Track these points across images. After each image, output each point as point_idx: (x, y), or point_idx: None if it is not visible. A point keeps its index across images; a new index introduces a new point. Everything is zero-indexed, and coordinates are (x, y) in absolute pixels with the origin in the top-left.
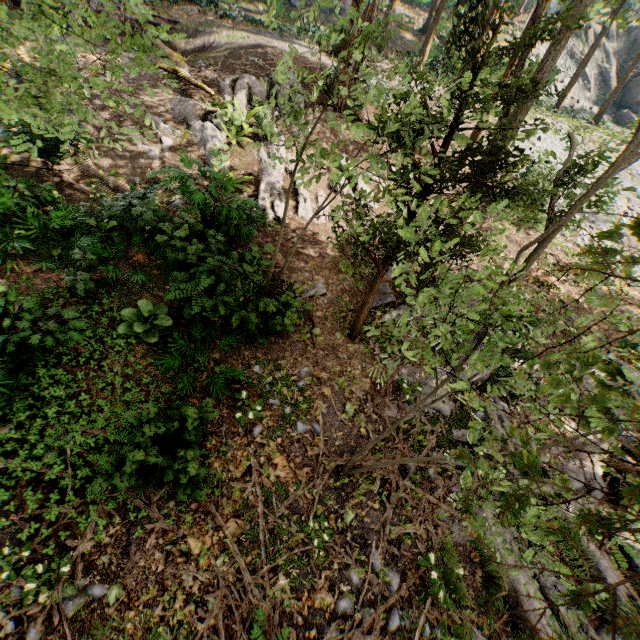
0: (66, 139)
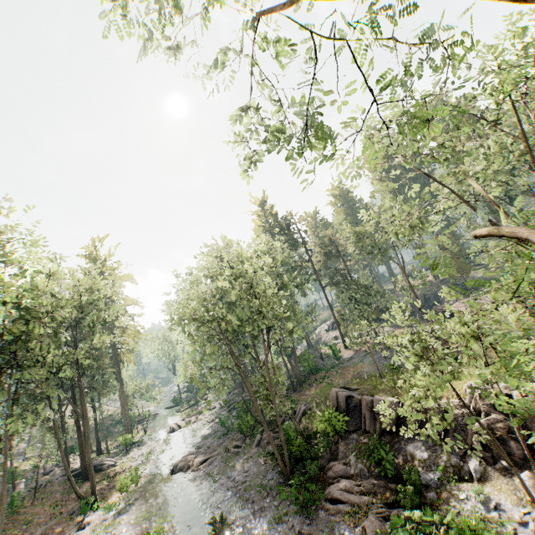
0: None
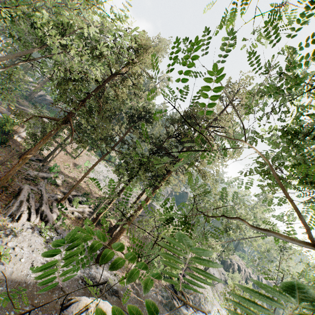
0: None
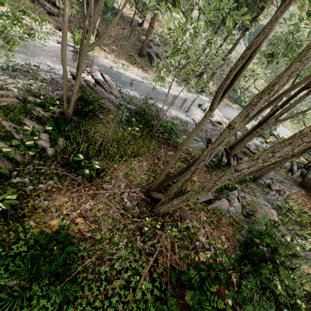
0: None
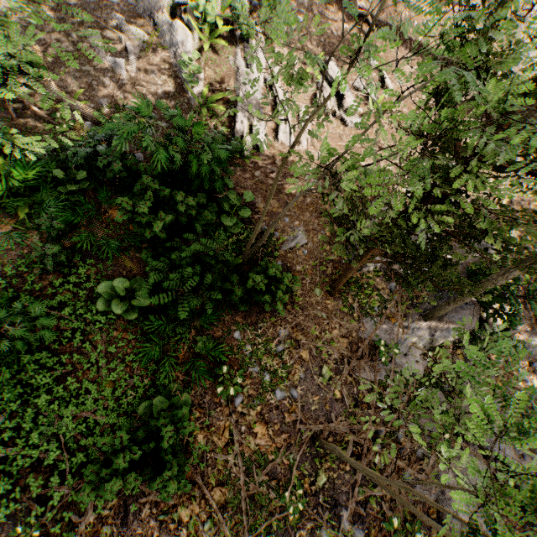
0: (9, 70)
